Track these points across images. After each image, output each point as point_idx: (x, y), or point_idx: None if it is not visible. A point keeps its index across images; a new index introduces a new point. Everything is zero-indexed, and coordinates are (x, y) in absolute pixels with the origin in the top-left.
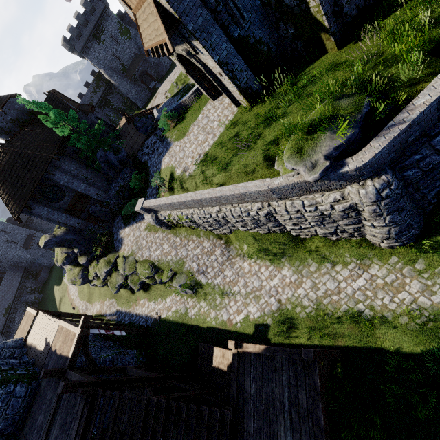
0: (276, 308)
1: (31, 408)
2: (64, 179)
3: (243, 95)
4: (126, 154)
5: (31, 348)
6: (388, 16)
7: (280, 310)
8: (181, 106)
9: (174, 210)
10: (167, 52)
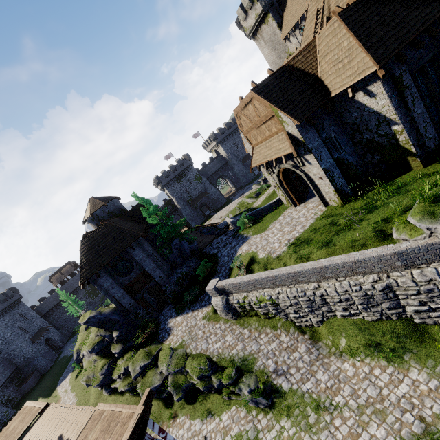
0: (421, 430)
1: None
2: (139, 256)
3: (337, 194)
4: (197, 245)
5: None
6: None
7: (430, 433)
8: (258, 213)
9: (253, 290)
10: (284, 161)
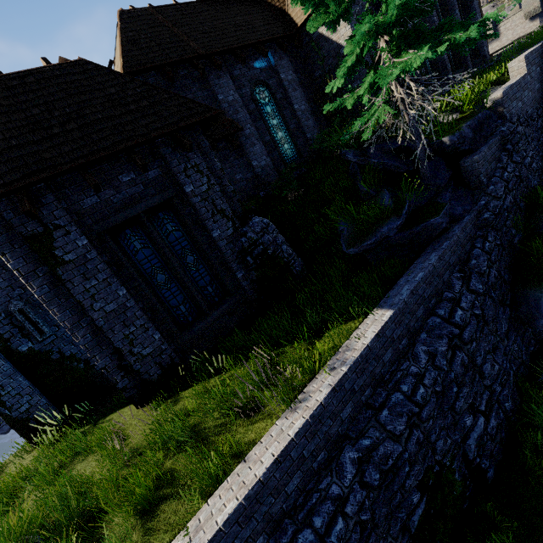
0: None
1: None
2: None
3: (15, 429)
4: None
5: None
6: (191, 385)
7: None
8: None
9: None
10: None
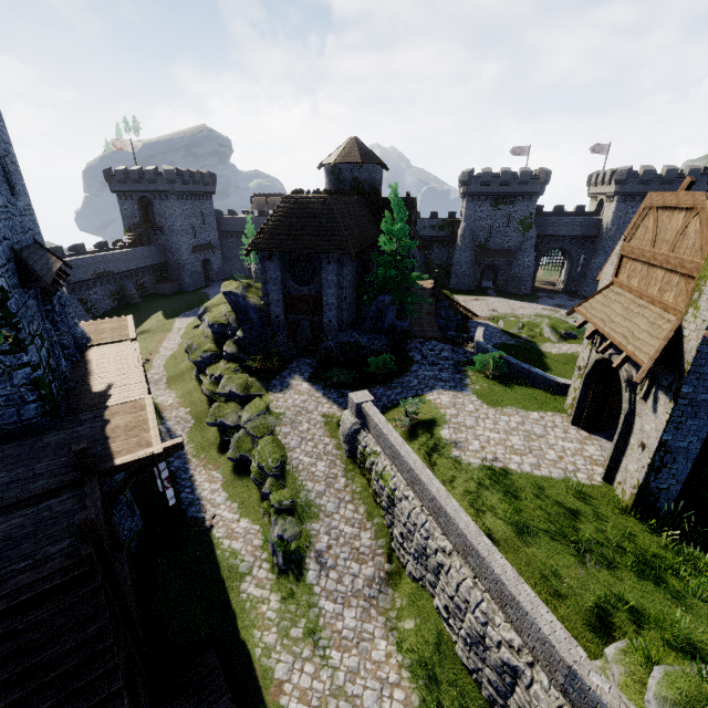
0: None
1: (7, 443)
2: (329, 276)
3: (637, 492)
4: (405, 328)
5: (86, 367)
6: None
7: None
8: (520, 371)
9: (389, 458)
10: (618, 363)
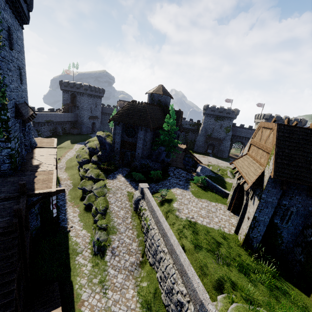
0: None
1: None
2: (141, 135)
3: (245, 237)
4: (168, 161)
5: (32, 155)
6: None
7: None
8: (212, 186)
9: (150, 212)
10: (242, 183)
